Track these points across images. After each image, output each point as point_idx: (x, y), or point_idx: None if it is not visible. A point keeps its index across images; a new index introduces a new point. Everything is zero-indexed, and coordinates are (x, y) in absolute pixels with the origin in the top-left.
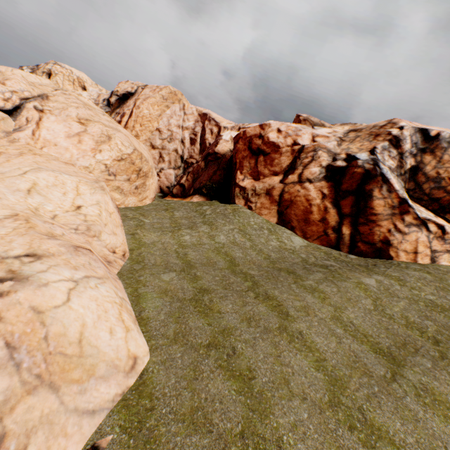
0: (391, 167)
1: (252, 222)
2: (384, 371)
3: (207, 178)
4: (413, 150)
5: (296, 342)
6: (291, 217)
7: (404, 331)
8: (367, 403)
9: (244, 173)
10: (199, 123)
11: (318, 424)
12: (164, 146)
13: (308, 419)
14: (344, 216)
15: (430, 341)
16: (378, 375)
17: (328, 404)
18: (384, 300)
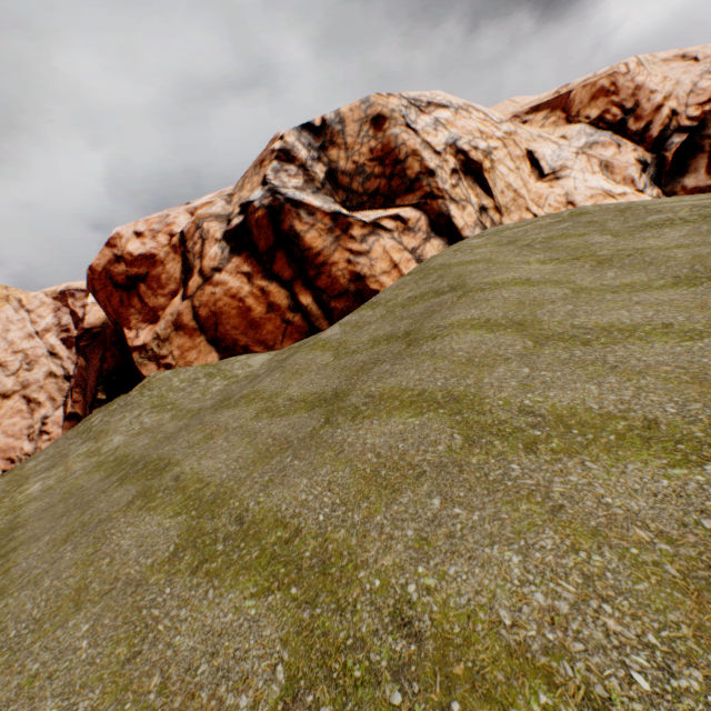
0: (299, 186)
1: (176, 383)
2: (316, 423)
3: (96, 375)
4: (314, 154)
5: (158, 498)
6: (232, 335)
7: (368, 353)
8: (261, 494)
9: (134, 325)
10: (62, 310)
11: (113, 621)
12: (26, 381)
13: (88, 632)
14: (292, 283)
15: (399, 339)
16: (303, 436)
17: (168, 559)
18: (351, 338)
